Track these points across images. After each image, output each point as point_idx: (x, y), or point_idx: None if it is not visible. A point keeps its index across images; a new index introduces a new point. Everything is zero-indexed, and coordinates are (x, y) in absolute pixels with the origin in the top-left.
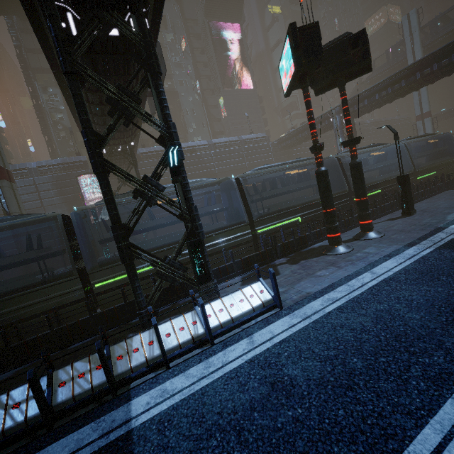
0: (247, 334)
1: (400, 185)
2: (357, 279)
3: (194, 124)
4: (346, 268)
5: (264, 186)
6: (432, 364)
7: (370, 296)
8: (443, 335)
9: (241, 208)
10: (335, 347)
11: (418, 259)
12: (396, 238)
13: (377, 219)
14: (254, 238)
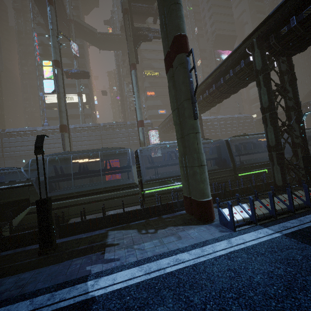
0: None
1: None
2: None
3: None
4: None
5: None
6: None
7: None
8: None
9: None
10: None
11: None
12: None
13: None
14: None
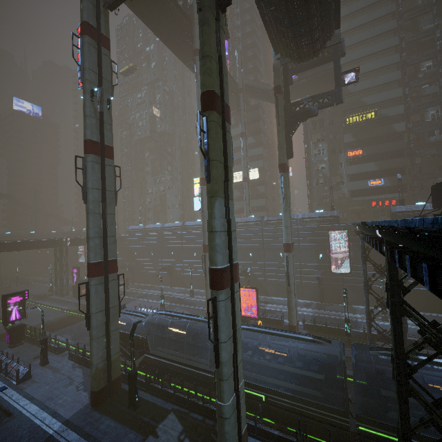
0: None
1: None
2: None
3: None
4: None
5: None
6: None
7: None
8: None
9: None
10: None
11: None
12: None
13: None
14: None
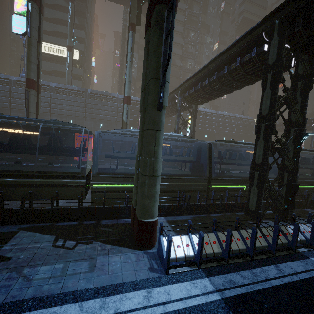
0: None
1: None
2: None
3: None
4: None
5: None
6: None
7: None
8: None
9: None
10: None
11: None
12: None
13: None
14: None
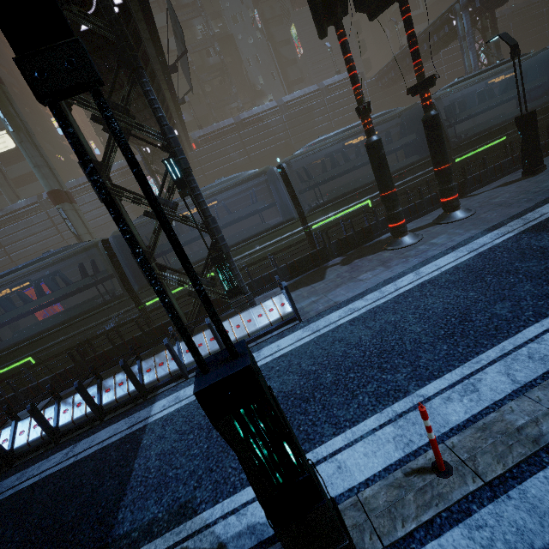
0: (258, 348)
1: (520, 130)
2: (395, 282)
3: (261, 78)
4: (394, 268)
5: (323, 166)
6: (390, 381)
7: (391, 305)
8: (426, 350)
9: (288, 202)
10: (320, 363)
11: (483, 251)
12: (483, 218)
13: (486, 186)
14: (310, 235)
